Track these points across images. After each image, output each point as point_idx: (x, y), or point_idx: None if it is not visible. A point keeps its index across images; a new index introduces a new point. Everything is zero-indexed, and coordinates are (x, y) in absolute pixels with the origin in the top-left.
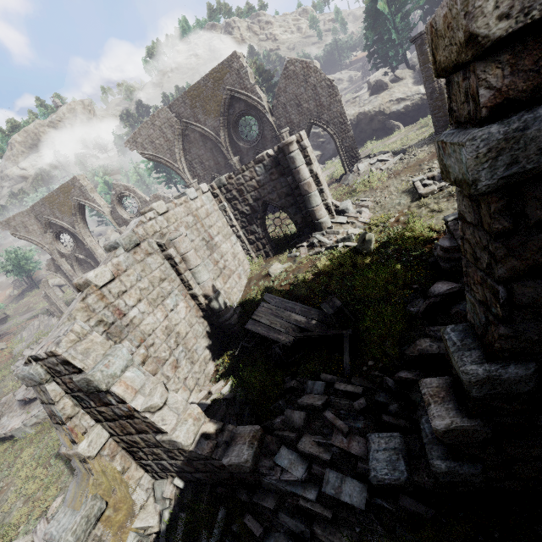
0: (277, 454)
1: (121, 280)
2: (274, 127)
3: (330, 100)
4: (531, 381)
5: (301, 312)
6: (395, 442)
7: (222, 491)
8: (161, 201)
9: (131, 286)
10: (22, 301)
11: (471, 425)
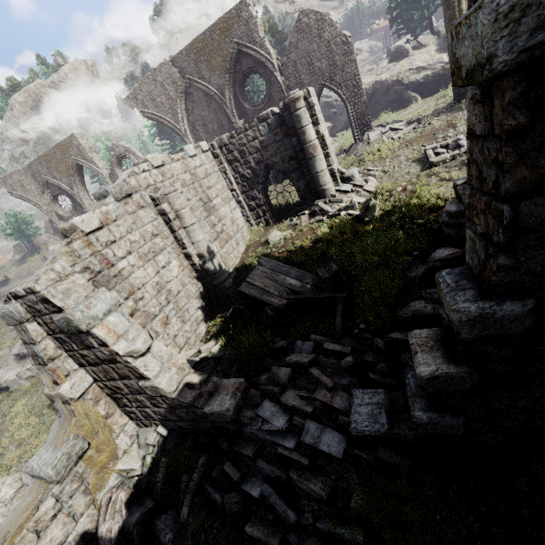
0: (260, 406)
1: (110, 230)
2: (283, 88)
3: (344, 59)
4: (527, 320)
5: (296, 276)
6: (379, 397)
7: (204, 440)
8: (156, 154)
9: (121, 237)
10: (23, 266)
11: (457, 372)
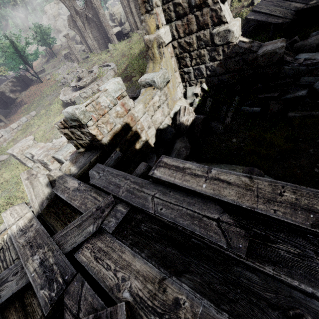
0: (296, 56)
1: None
2: None
3: None
4: None
5: (301, 0)
6: None
7: (237, 88)
8: None
9: None
10: (49, 64)
11: None
